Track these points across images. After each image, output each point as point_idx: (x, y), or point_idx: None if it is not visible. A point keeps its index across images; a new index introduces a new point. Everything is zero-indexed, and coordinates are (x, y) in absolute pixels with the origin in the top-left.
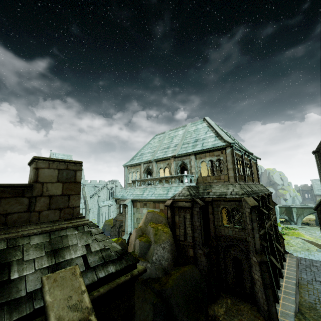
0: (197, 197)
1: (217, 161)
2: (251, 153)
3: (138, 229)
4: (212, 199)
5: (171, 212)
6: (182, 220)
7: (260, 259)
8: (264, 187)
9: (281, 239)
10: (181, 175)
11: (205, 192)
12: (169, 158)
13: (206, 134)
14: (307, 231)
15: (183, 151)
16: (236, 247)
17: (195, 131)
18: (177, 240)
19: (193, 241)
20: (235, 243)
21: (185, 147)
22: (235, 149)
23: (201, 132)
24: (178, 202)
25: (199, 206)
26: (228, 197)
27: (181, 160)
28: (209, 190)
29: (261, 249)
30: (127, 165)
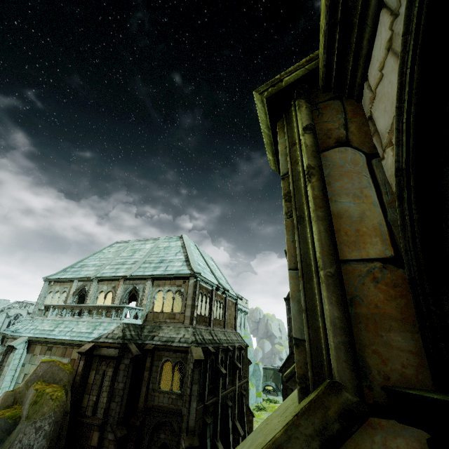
0: (133, 342)
1: (177, 293)
2: (226, 290)
3: (9, 393)
4: (155, 347)
5: (84, 365)
6: (100, 379)
7: (188, 444)
8: (240, 337)
9: (250, 417)
10: (121, 305)
11: (150, 336)
12: (118, 279)
13: (176, 256)
14: None
15: (140, 272)
16: (169, 425)
17: (166, 248)
18: (79, 416)
19: (106, 417)
20: (168, 418)
21: (145, 267)
22: (202, 281)
23: (172, 251)
24: (102, 348)
25: (130, 357)
26: (175, 346)
27: (133, 285)
28: (156, 333)
29: (195, 426)
30: (50, 279)
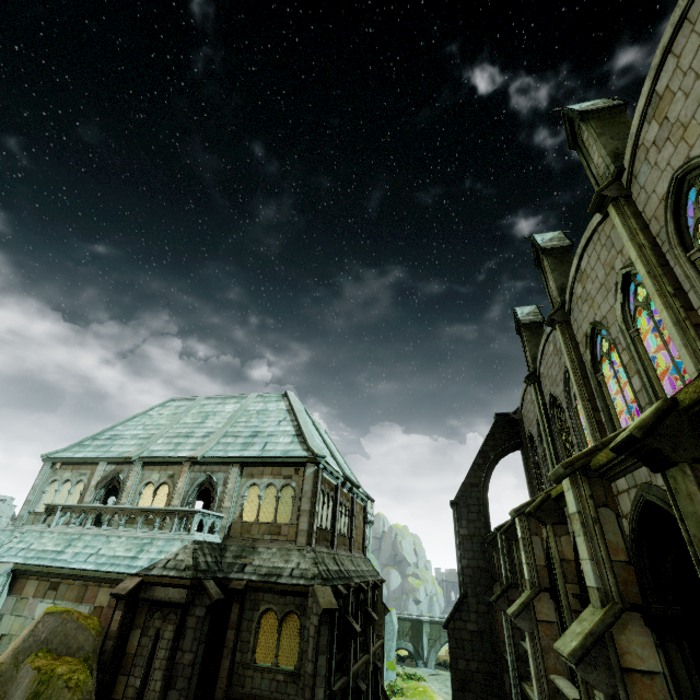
0: (211, 575)
1: (284, 489)
2: (356, 485)
3: None
4: (248, 584)
5: (123, 618)
6: (149, 645)
7: None
8: (372, 567)
9: None
10: (191, 509)
11: (237, 565)
12: (181, 462)
13: (279, 426)
14: (443, 685)
15: (220, 451)
16: None
17: (260, 413)
18: None
19: None
20: None
21: (228, 443)
22: (325, 470)
23: (271, 418)
24: (156, 587)
25: (207, 603)
26: (284, 583)
27: (208, 473)
28: (247, 559)
29: None
30: (55, 458)
